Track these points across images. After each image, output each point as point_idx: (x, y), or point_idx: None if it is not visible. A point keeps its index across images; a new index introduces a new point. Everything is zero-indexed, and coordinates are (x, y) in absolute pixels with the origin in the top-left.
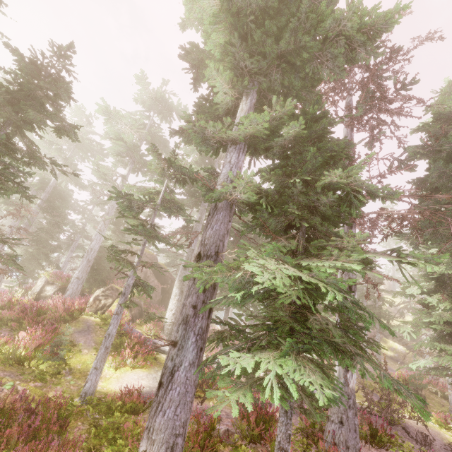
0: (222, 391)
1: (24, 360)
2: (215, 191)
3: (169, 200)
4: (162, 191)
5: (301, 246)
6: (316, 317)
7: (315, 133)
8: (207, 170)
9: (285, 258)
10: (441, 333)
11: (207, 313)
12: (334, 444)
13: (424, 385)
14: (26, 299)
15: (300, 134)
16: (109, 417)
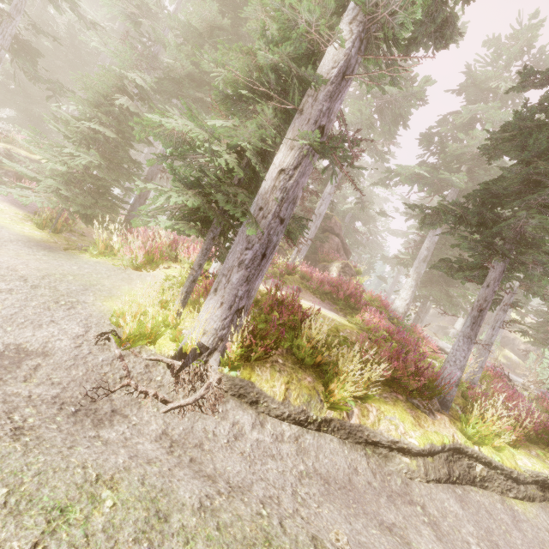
0: None
1: None
2: None
3: None
4: None
5: None
6: None
7: None
8: None
9: None
10: None
11: None
12: None
13: None
14: (296, 266)
15: None
16: None
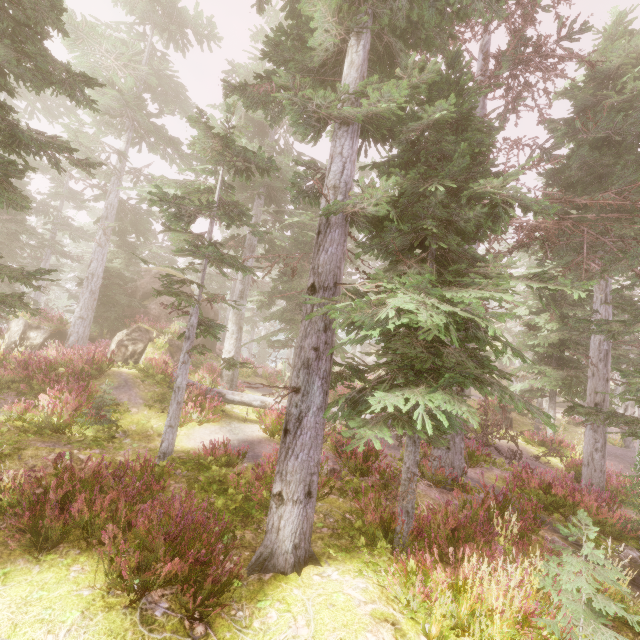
0: (362, 430)
1: (64, 427)
2: (334, 201)
3: (229, 203)
4: (218, 189)
5: (435, 271)
6: (449, 350)
7: (459, 115)
8: (306, 164)
9: (432, 290)
10: (542, 356)
11: (330, 355)
12: (440, 467)
13: (512, 409)
14: (16, 353)
15: (444, 118)
16: (205, 473)
